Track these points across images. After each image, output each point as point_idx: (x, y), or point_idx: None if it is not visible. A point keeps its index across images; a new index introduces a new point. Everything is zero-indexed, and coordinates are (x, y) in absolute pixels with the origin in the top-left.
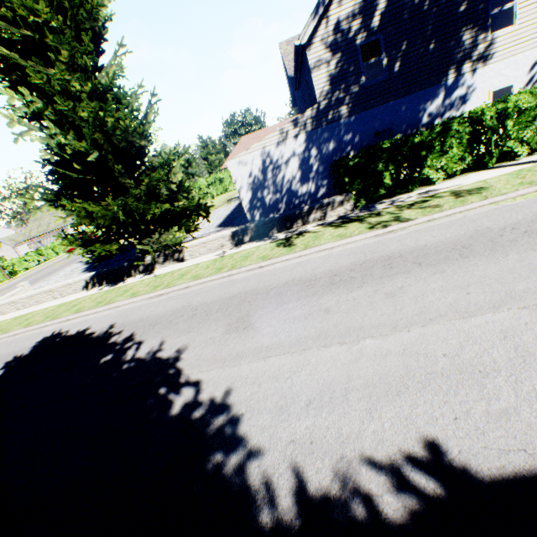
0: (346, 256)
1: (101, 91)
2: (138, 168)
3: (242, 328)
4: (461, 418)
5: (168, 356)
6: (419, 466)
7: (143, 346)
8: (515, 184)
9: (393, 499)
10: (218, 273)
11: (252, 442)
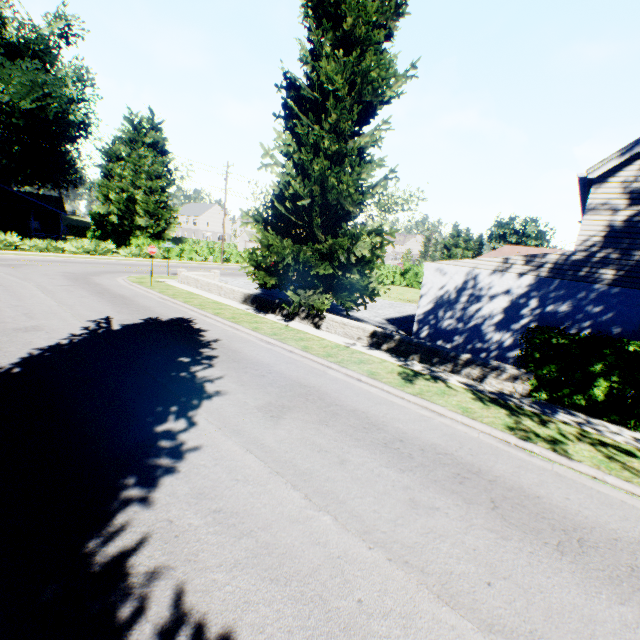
0: (440, 433)
1: (343, 153)
2: (339, 227)
3: (271, 414)
4: None
5: (209, 389)
6: None
7: (209, 369)
8: None
9: (148, 633)
10: (323, 357)
11: (156, 494)
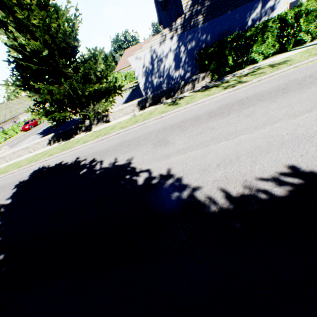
0: (214, 104)
1: (43, 4)
2: (72, 63)
3: (164, 144)
4: (304, 155)
5: (123, 163)
6: (288, 175)
7: (104, 162)
8: (306, 56)
9: (278, 189)
10: (136, 123)
11: (193, 185)
